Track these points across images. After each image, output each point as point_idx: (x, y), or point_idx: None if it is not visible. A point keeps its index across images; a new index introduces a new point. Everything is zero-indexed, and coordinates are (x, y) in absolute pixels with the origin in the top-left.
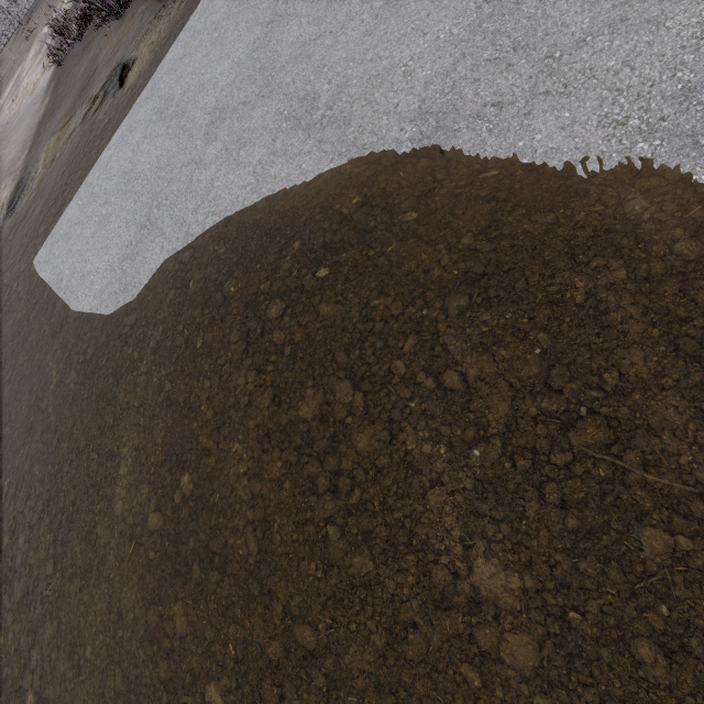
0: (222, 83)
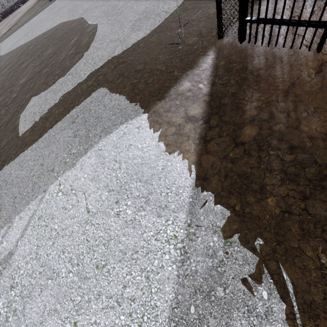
0: (66, 1)
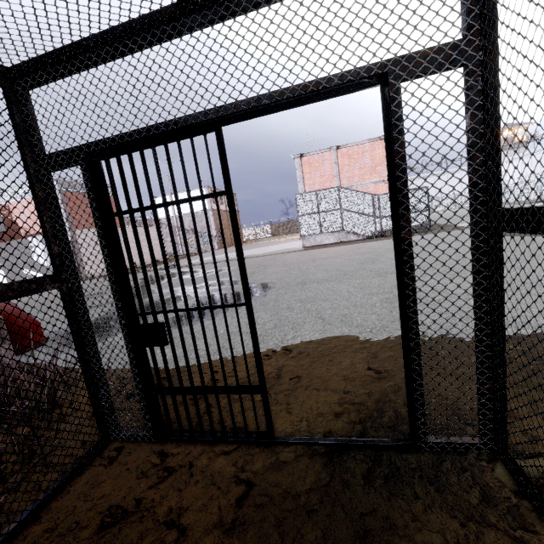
0: None
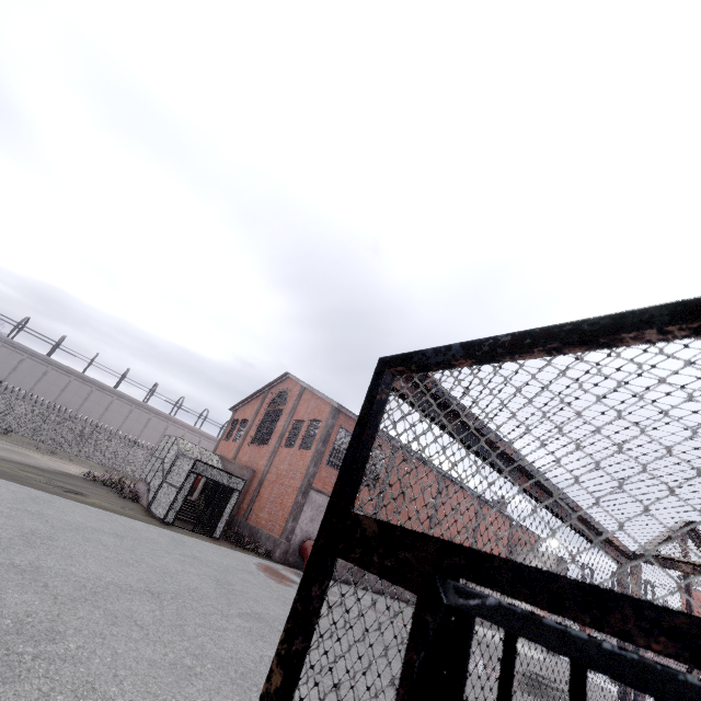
0: (66, 517)
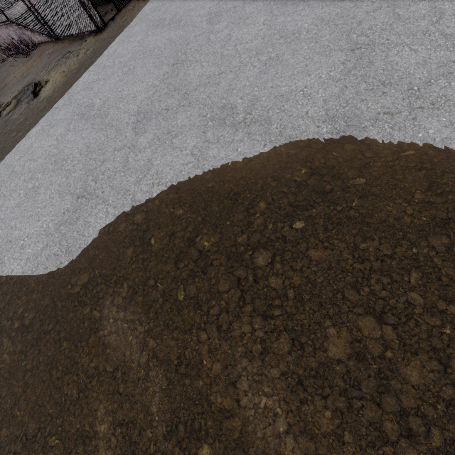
0: (141, 96)
